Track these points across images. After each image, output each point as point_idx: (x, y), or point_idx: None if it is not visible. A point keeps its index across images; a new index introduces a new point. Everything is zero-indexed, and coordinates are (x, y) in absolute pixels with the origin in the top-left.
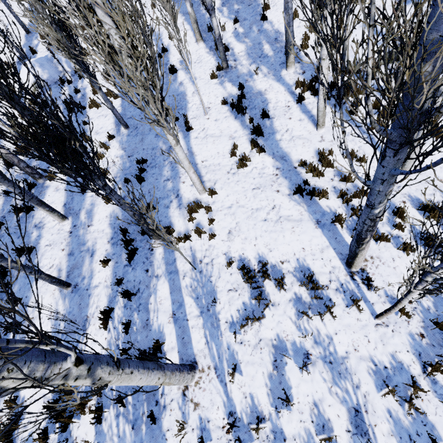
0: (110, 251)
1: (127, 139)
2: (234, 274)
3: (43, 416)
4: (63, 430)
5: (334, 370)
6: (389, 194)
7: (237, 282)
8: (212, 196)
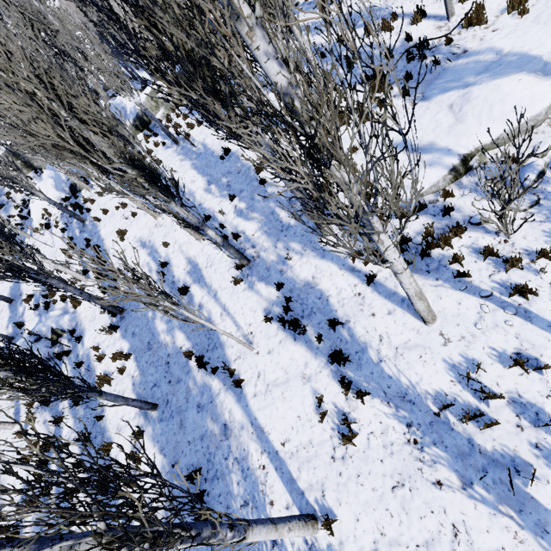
0: None
1: (160, 429)
2: None
3: None
4: None
5: None
6: None
7: None
8: (331, 528)
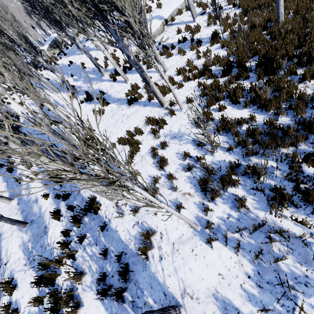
0: (47, 192)
1: None
2: (118, 147)
3: (34, 295)
4: (51, 285)
5: (178, 138)
6: (127, 46)
7: (121, 148)
8: None
